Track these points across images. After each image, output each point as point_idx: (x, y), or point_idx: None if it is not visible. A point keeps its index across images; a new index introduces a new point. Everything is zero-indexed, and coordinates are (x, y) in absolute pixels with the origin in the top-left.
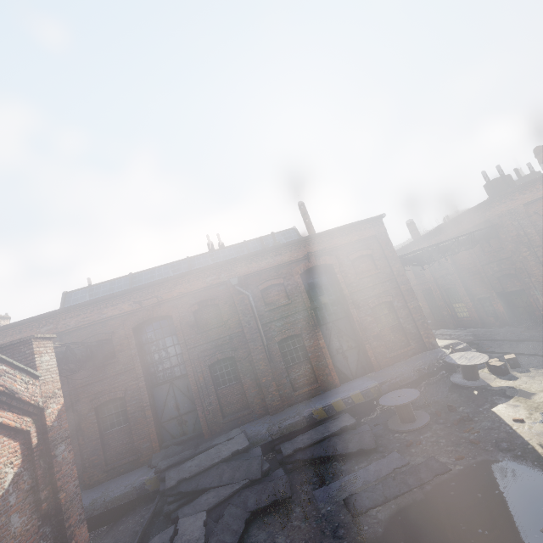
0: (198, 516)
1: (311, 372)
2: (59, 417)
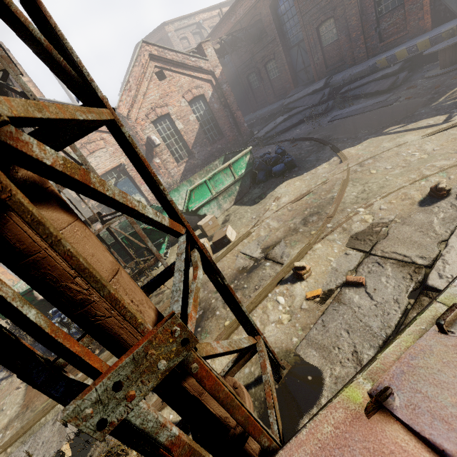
0: (285, 116)
1: (403, 18)
2: (221, 75)
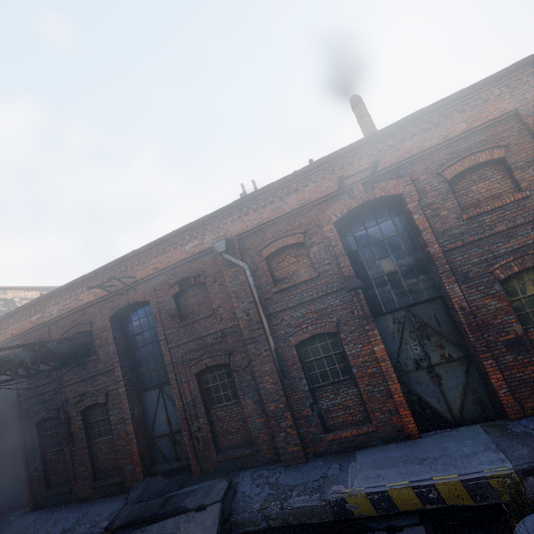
0: None
1: (359, 401)
2: None
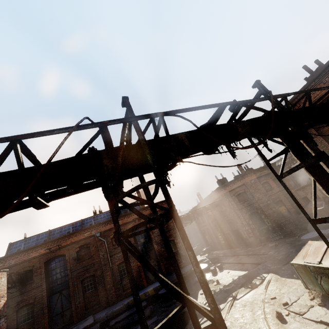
0: None
1: None
2: (4, 306)
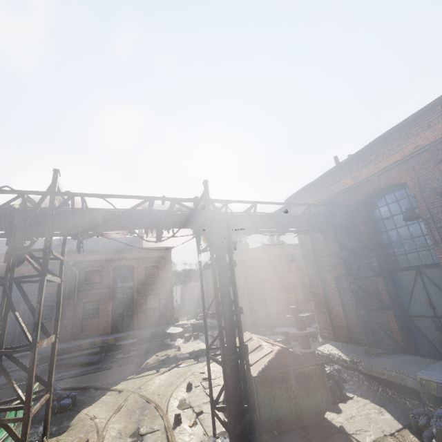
0: None
1: (97, 323)
2: None
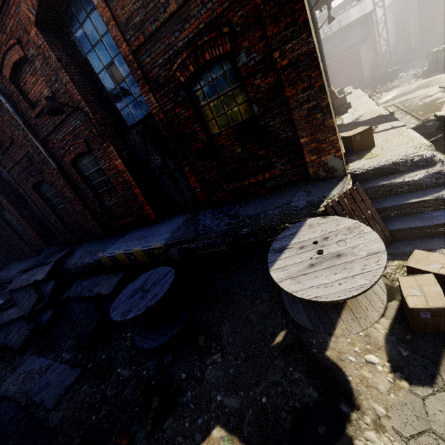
0: None
1: (124, 201)
2: None
